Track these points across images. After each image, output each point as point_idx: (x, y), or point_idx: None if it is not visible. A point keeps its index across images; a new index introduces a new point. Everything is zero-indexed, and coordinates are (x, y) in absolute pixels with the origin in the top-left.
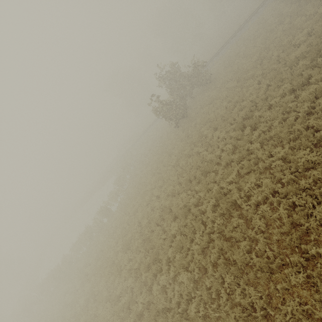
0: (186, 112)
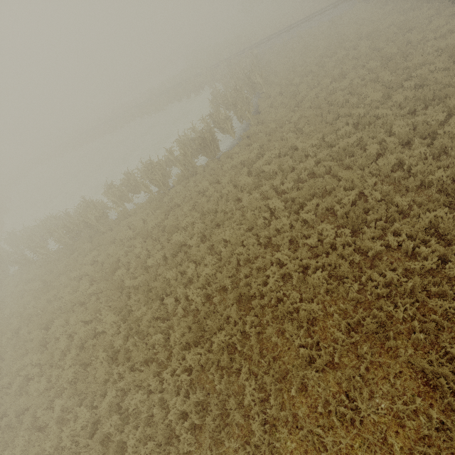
0: None
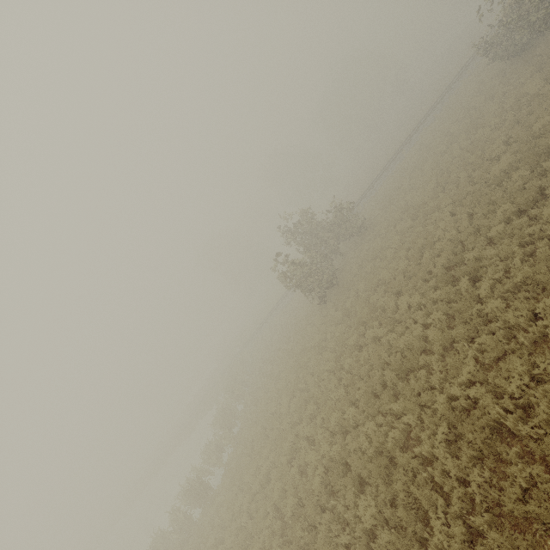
0: (335, 277)
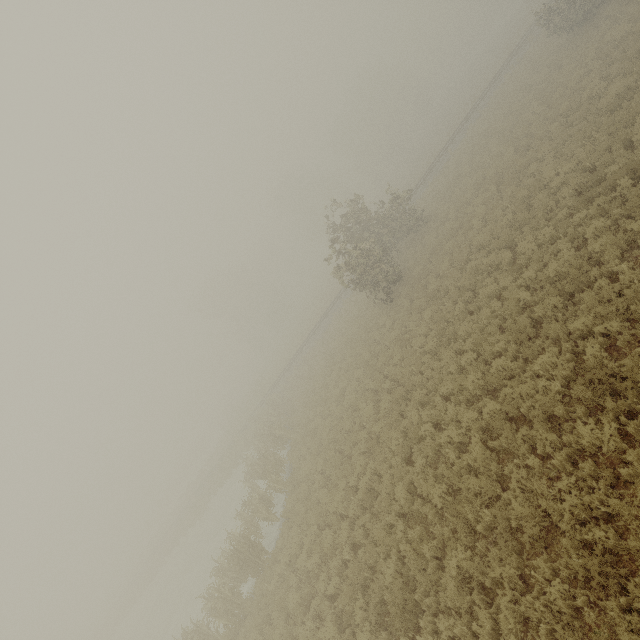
0: (400, 272)
